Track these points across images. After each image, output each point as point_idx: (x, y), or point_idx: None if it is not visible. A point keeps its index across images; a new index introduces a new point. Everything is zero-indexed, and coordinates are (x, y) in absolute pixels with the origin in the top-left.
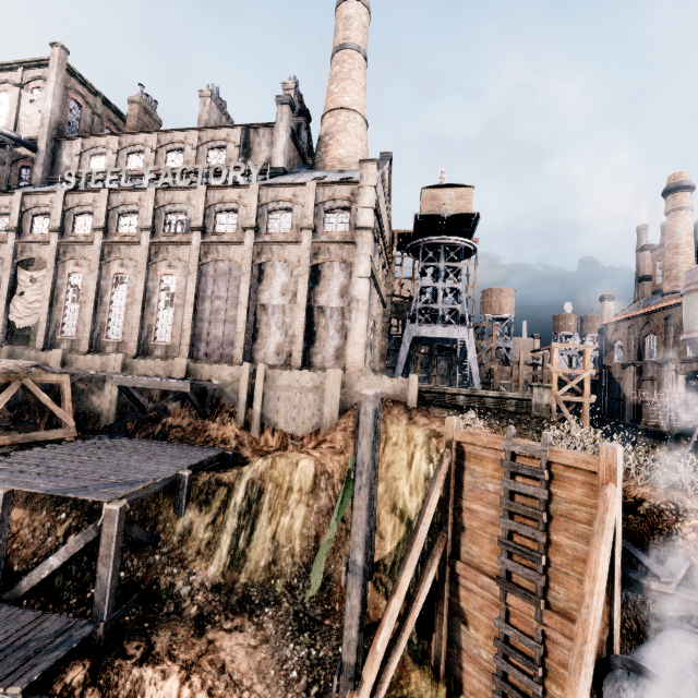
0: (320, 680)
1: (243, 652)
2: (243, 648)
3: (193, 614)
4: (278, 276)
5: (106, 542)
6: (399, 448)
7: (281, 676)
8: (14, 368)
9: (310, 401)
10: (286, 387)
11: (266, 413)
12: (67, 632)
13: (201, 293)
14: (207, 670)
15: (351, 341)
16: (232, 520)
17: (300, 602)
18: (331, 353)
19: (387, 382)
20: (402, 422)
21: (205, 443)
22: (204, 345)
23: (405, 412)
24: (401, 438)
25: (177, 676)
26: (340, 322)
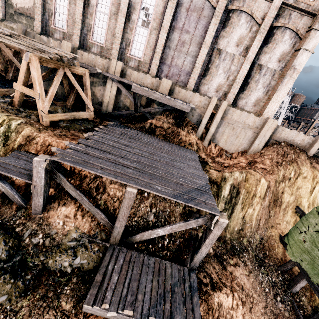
0: (279, 294)
1: (245, 278)
2: (244, 276)
3: (212, 253)
4: (240, 27)
5: (212, 237)
6: (307, 181)
7: (262, 290)
8: (64, 57)
9: (246, 134)
10: (235, 121)
11: (215, 133)
12: (185, 278)
13: (174, 23)
14: (238, 289)
15: (274, 98)
16: (222, 204)
17: (254, 250)
18: (252, 101)
19: (301, 136)
20: (308, 165)
21: (179, 143)
22: (167, 68)
23: (307, 158)
24: (309, 176)
25: (231, 295)
26: (268, 81)
